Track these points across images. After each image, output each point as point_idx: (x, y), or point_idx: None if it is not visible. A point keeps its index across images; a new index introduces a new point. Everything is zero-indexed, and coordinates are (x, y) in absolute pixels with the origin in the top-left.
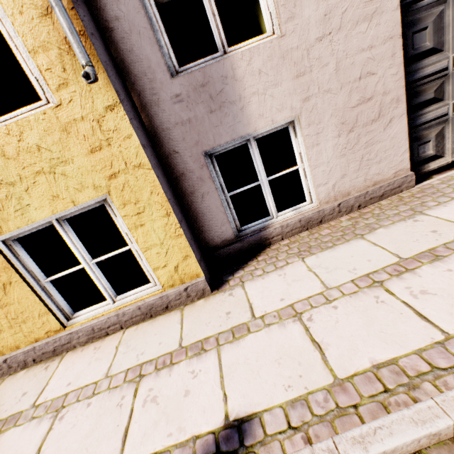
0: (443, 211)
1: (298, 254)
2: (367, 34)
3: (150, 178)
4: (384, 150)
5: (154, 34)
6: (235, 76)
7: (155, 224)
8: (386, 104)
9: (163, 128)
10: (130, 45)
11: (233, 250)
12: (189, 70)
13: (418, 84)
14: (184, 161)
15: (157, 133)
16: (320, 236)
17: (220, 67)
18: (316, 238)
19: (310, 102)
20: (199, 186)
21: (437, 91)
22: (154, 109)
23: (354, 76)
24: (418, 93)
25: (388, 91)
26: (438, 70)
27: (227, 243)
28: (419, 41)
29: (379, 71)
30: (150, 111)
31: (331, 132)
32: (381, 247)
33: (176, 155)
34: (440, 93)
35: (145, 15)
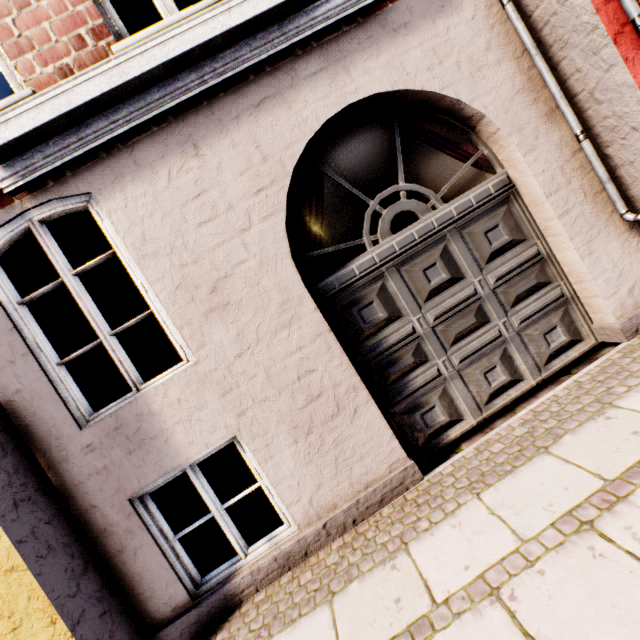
0: (425, 548)
1: (257, 633)
2: (292, 338)
3: (26, 580)
4: (362, 444)
5: (58, 394)
6: (152, 411)
7: (38, 638)
8: (343, 395)
9: (76, 482)
10: (33, 411)
11: (188, 622)
12: (101, 416)
13: (388, 353)
14: (105, 514)
15: (69, 489)
16: (296, 588)
17: (133, 407)
18: (290, 593)
19: (247, 415)
20: (129, 541)
21: (416, 354)
22: (63, 465)
23: (291, 378)
24: (394, 361)
25: (339, 382)
26: (404, 336)
27: (180, 611)
28: (370, 314)
29: (320, 366)
30: (58, 468)
31: (284, 439)
32: (336, 634)
33: (94, 509)
34: (421, 355)
35: (47, 381)
